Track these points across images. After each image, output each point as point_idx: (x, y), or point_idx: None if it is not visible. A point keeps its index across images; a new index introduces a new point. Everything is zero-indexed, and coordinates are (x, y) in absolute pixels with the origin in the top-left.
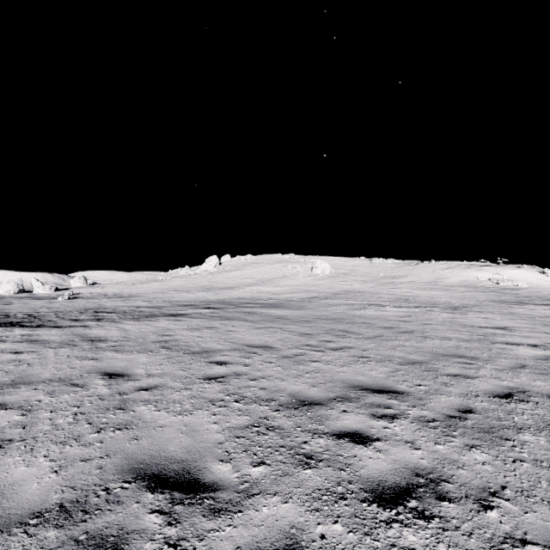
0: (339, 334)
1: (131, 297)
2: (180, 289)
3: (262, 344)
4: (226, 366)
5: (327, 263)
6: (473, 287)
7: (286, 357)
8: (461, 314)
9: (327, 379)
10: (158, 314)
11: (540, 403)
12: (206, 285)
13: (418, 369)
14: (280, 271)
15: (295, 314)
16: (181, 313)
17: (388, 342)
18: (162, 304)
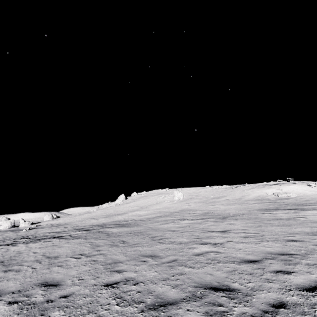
0: (115, 244)
1: (62, 225)
2: (94, 217)
3: (58, 255)
4: (6, 273)
5: (181, 192)
6: (260, 200)
7: (50, 264)
8: (221, 221)
9: (40, 278)
10: (49, 237)
11: (119, 288)
12: (110, 213)
13: (105, 267)
14: (156, 200)
15: (121, 231)
16: (62, 235)
17: (131, 248)
18: (67, 229)
